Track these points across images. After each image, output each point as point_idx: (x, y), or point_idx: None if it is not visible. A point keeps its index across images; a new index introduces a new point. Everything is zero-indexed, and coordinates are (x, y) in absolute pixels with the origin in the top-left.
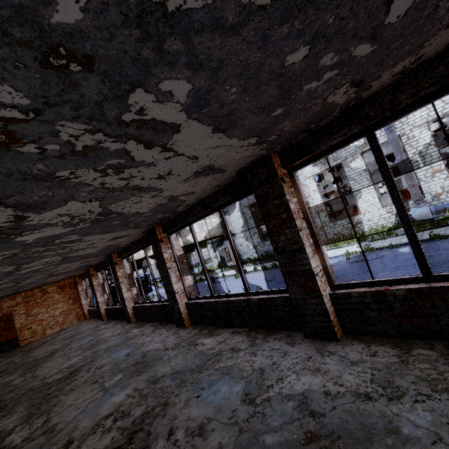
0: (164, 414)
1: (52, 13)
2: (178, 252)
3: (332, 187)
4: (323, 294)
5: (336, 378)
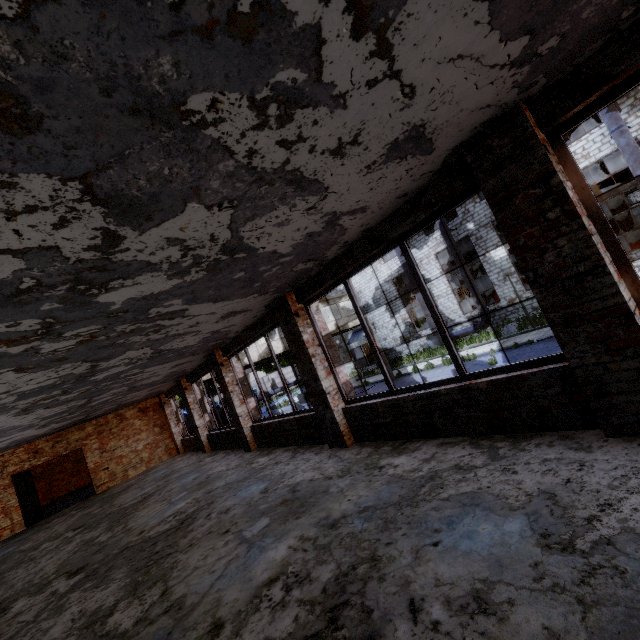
0: (381, 577)
1: None
2: (323, 332)
3: None
4: None
5: None
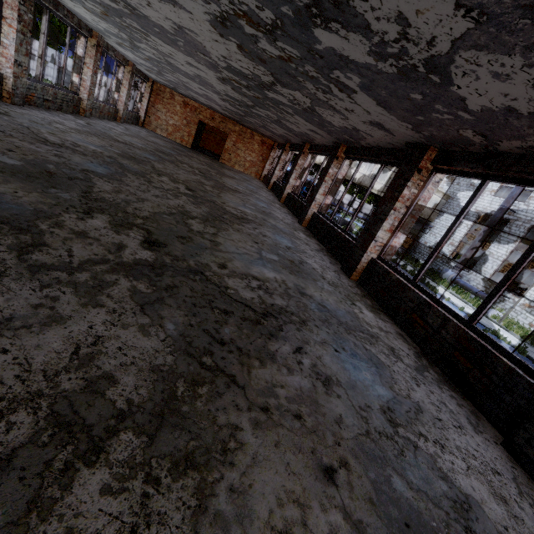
0: (258, 225)
1: (315, 46)
2: (340, 177)
3: None
4: (367, 252)
5: (324, 273)
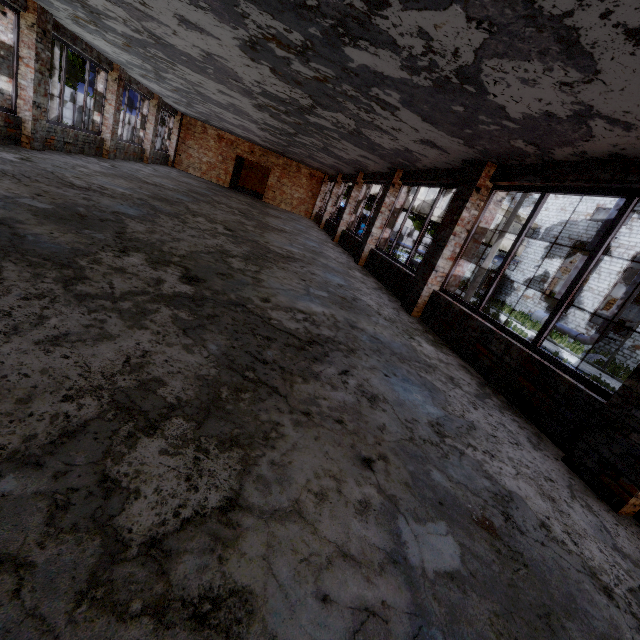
0: (306, 264)
1: (348, 64)
2: (398, 206)
3: None
4: (428, 284)
5: (381, 309)
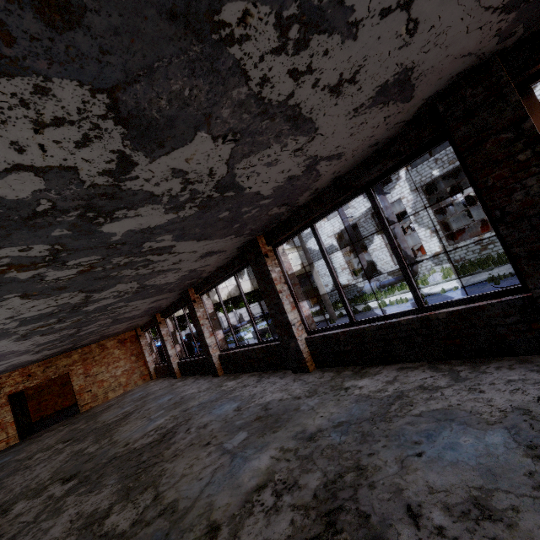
0: (370, 484)
1: None
2: (288, 272)
3: (437, 206)
4: None
5: None
